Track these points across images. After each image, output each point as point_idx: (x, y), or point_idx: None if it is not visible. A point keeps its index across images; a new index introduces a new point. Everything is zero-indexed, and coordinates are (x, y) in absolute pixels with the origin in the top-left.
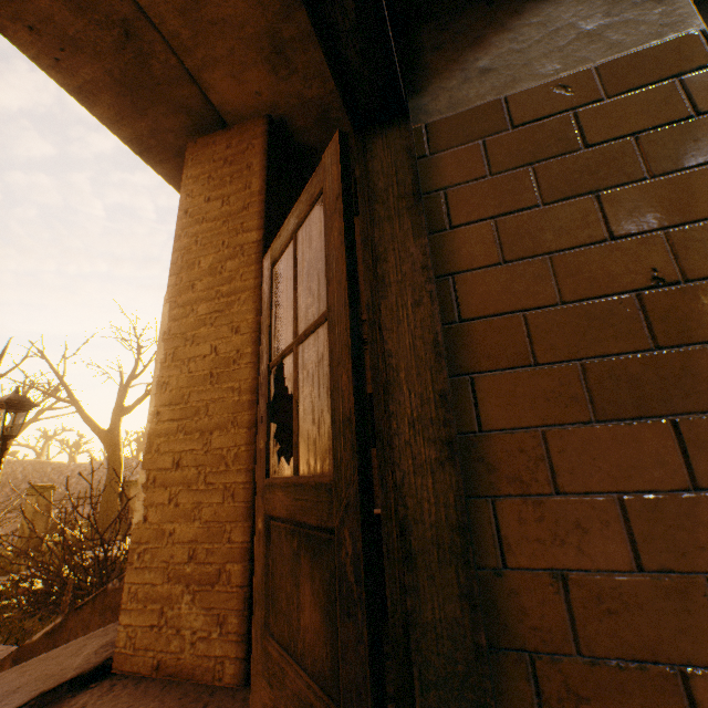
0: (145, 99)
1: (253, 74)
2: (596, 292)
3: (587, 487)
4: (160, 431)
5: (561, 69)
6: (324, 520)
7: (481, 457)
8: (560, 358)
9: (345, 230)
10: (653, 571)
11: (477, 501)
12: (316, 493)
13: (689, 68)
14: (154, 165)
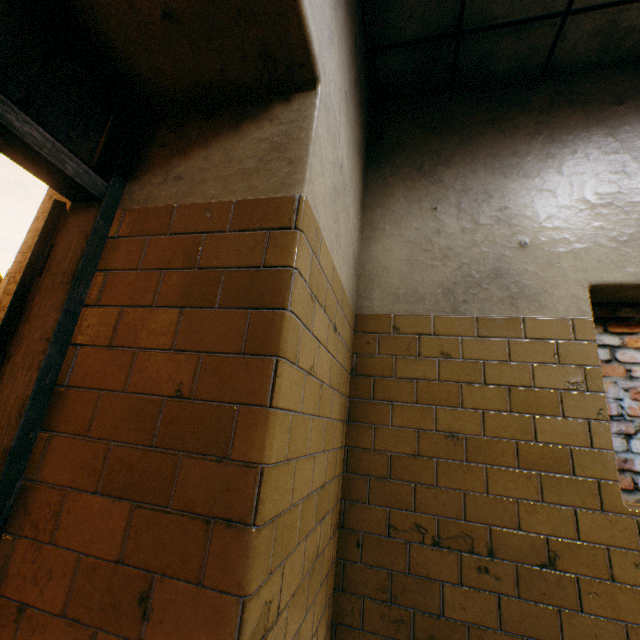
0: None
1: None
2: (147, 390)
3: (70, 544)
4: None
5: (217, 195)
6: None
7: (27, 501)
8: (104, 437)
9: (18, 289)
10: (71, 618)
11: (9, 536)
12: None
13: (278, 225)
14: None
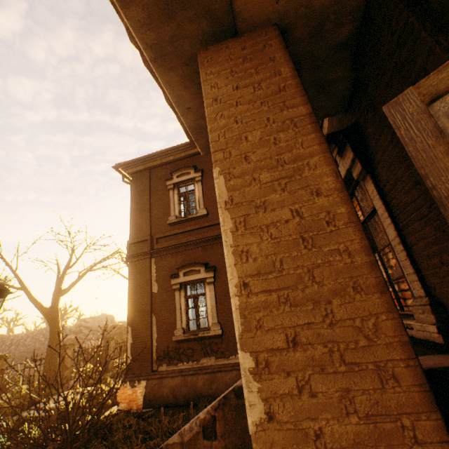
0: (178, 0)
1: None
2: None
3: None
4: (255, 305)
5: None
6: None
7: None
8: None
9: None
10: None
11: None
12: None
13: None
14: (162, 72)
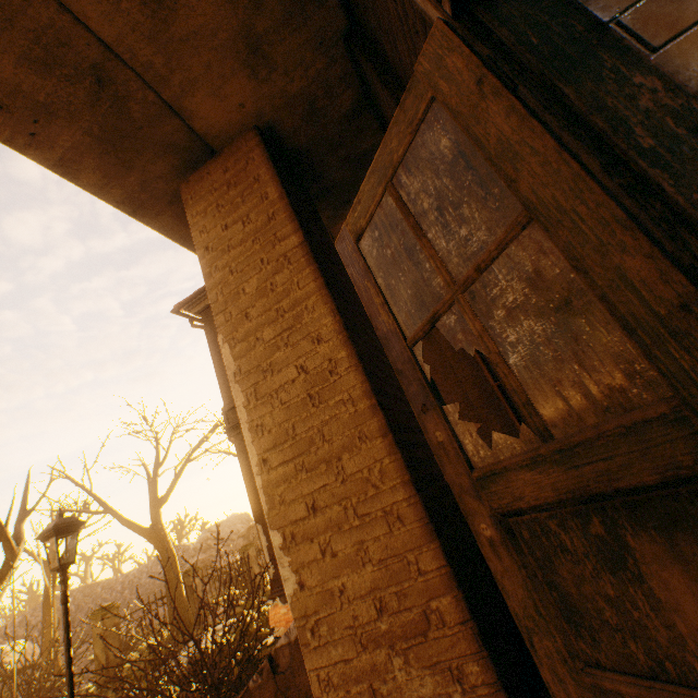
0: (129, 149)
1: (234, 85)
2: None
3: None
4: (276, 480)
5: None
6: (685, 466)
7: None
8: None
9: (520, 104)
10: None
11: None
12: (636, 439)
13: None
14: (150, 221)
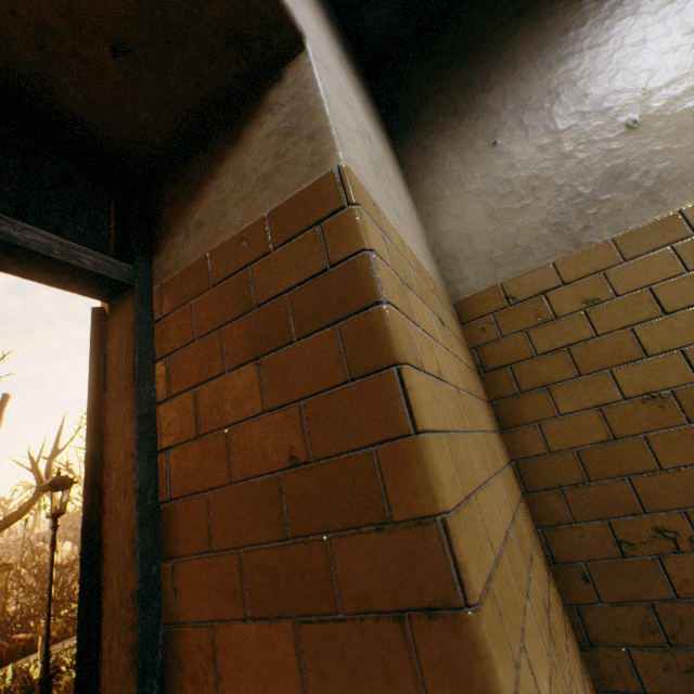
0: None
1: None
2: (256, 471)
3: (240, 693)
4: None
5: (245, 219)
6: None
7: (177, 652)
8: (229, 546)
9: (89, 414)
10: None
11: None
12: None
13: (327, 212)
14: None
